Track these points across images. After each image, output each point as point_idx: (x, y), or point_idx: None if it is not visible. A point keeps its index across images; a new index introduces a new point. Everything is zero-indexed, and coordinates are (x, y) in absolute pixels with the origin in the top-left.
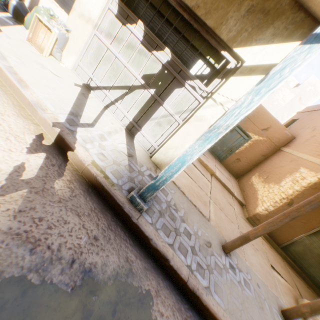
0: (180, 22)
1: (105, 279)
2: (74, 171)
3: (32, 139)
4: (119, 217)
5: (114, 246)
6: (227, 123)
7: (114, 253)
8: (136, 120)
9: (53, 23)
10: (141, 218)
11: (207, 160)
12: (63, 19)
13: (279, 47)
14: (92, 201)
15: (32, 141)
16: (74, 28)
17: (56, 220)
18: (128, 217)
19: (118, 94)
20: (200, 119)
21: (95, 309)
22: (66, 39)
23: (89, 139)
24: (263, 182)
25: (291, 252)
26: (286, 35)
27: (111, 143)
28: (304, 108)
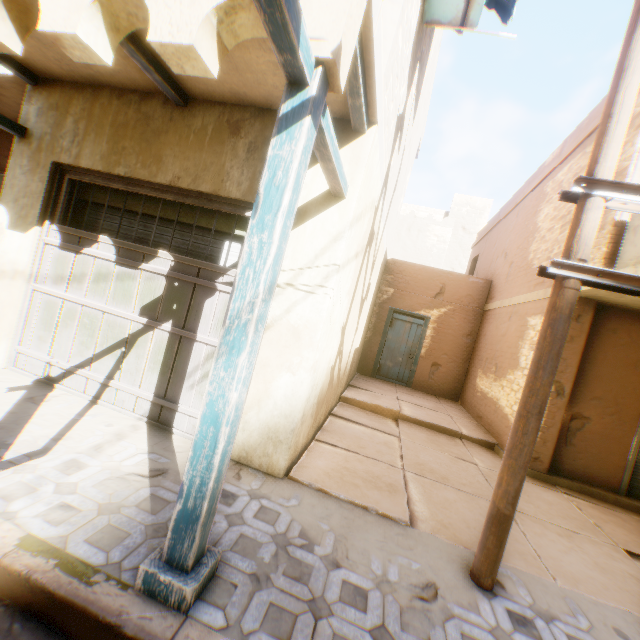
0: (167, 207)
1: None
2: None
3: None
4: None
5: None
6: (248, 300)
7: None
8: (162, 392)
9: None
10: (188, 626)
11: (376, 396)
12: None
13: (318, 168)
14: None
15: None
16: None
17: None
18: None
19: (109, 364)
20: (270, 326)
21: None
22: None
23: (25, 488)
24: (496, 378)
25: None
26: None
27: (99, 469)
28: (478, 236)
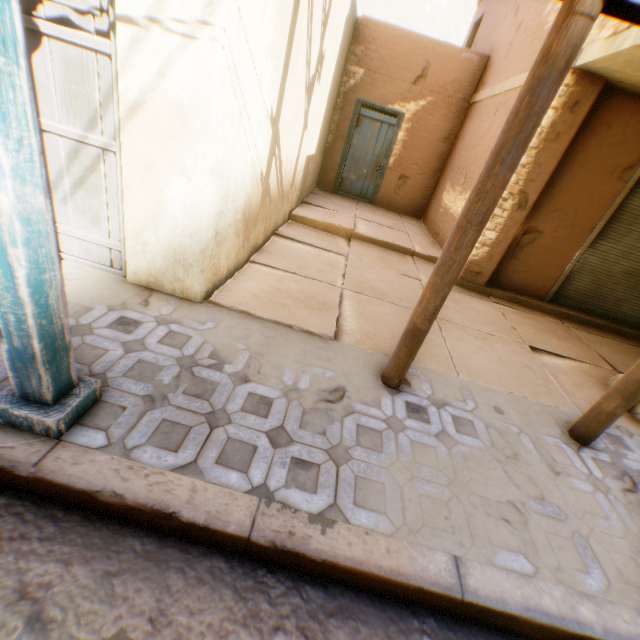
0: None
1: None
2: None
3: None
4: None
5: None
6: None
7: None
8: None
9: None
10: (60, 450)
11: (331, 214)
12: None
13: None
14: None
15: None
16: None
17: None
18: (8, 474)
19: None
20: (141, 104)
21: None
22: None
23: None
24: (463, 192)
25: (573, 298)
26: None
27: None
28: None
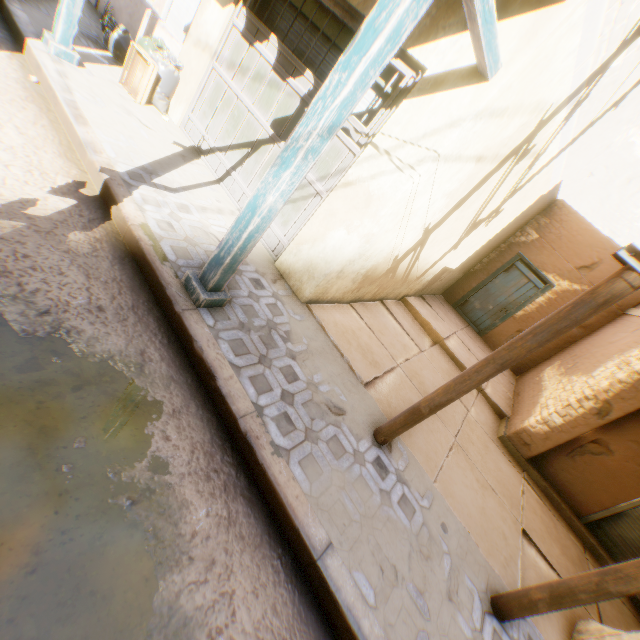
0: (334, 26)
1: (87, 353)
2: (113, 233)
3: (66, 183)
4: (160, 306)
5: (129, 331)
6: (309, 130)
7: (124, 337)
8: None
9: (158, 56)
10: (194, 312)
11: (435, 318)
12: (178, 54)
13: None
14: (122, 272)
15: (65, 184)
16: (187, 63)
17: (49, 266)
18: (170, 304)
19: (237, 157)
20: (353, 184)
21: (50, 370)
22: (175, 79)
23: (155, 202)
24: (562, 374)
25: (614, 542)
26: (497, 9)
27: (197, 220)
28: None
